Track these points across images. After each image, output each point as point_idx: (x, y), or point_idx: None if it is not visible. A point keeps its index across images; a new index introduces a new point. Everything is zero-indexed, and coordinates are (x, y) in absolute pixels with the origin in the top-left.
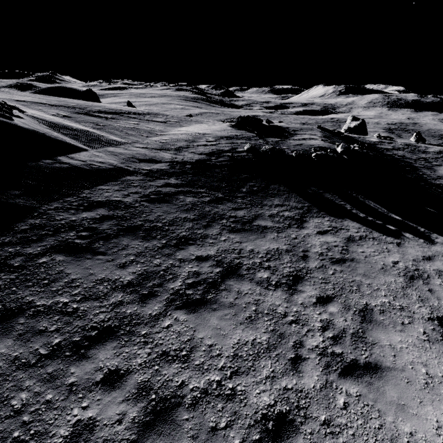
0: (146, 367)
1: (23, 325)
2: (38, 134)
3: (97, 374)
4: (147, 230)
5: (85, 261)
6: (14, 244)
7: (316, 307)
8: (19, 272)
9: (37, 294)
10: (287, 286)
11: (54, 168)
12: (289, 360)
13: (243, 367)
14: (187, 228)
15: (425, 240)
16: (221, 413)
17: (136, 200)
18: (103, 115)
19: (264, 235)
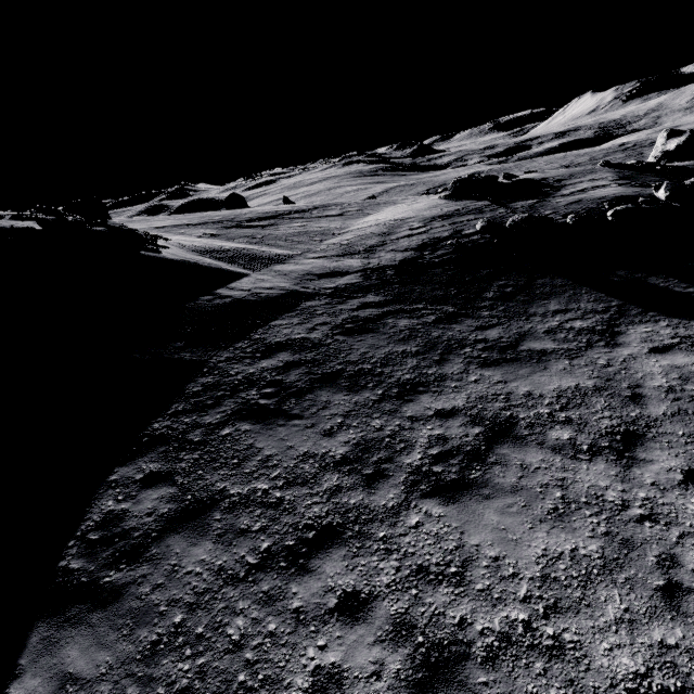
0: (398, 591)
1: (220, 522)
2: (190, 265)
3: (328, 598)
4: (351, 377)
5: (278, 430)
6: (189, 413)
7: (688, 490)
8: (202, 449)
9: (229, 479)
10: (614, 452)
11: (215, 306)
12: (657, 591)
13: (566, 598)
14: (411, 368)
15: None
16: (544, 679)
17: (327, 334)
18: (258, 224)
19: (545, 366)
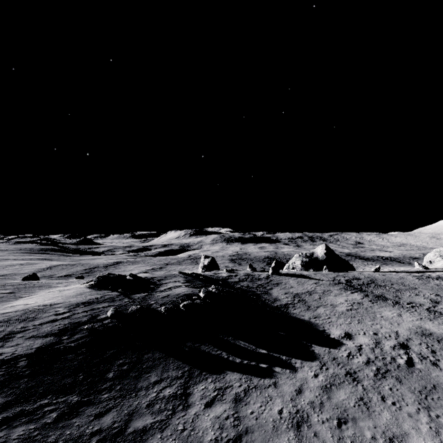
0: None
1: None
2: None
3: None
4: None
5: None
6: None
7: None
8: None
9: None
10: None
11: None
12: None
13: None
14: None
15: (290, 369)
16: None
17: None
18: None
19: None
